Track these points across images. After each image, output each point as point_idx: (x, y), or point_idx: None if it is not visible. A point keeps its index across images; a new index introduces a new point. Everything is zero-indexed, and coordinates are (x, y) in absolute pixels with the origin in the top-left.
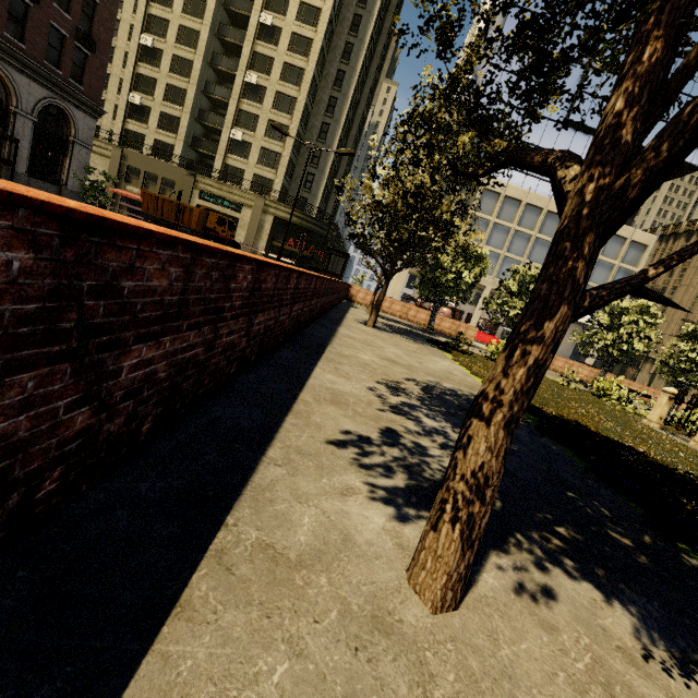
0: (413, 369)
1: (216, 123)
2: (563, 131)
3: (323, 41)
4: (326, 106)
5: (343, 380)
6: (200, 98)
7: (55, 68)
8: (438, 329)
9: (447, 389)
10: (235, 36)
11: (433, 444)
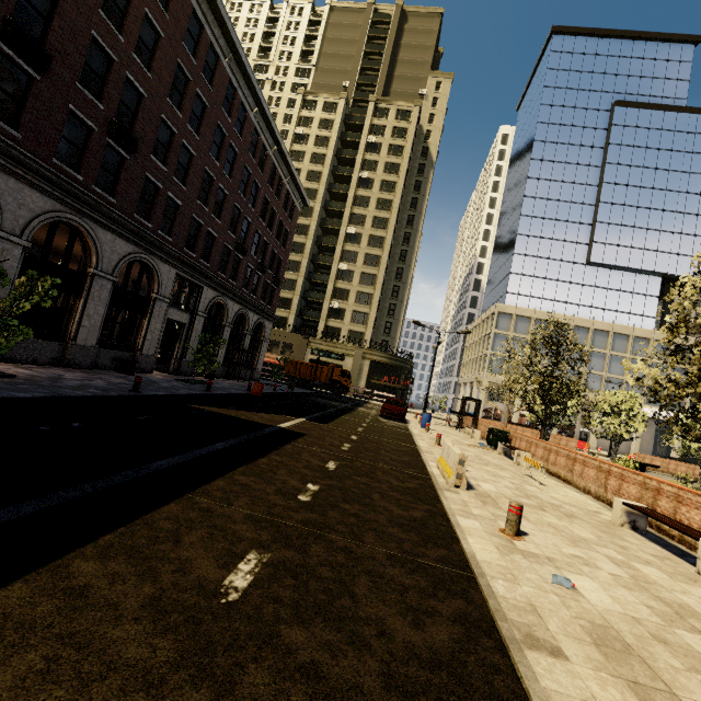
0: None
1: (317, 298)
2: (587, 269)
3: (392, 237)
4: (395, 274)
5: None
6: (305, 283)
7: (263, 302)
8: None
9: None
10: (328, 242)
11: None
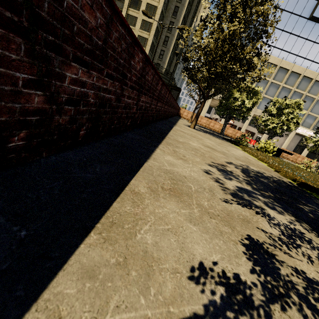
0: (226, 154)
1: None
2: (307, 23)
3: None
4: (173, 11)
5: (180, 161)
6: None
7: None
8: (225, 134)
9: (256, 172)
10: None
11: (316, 268)
